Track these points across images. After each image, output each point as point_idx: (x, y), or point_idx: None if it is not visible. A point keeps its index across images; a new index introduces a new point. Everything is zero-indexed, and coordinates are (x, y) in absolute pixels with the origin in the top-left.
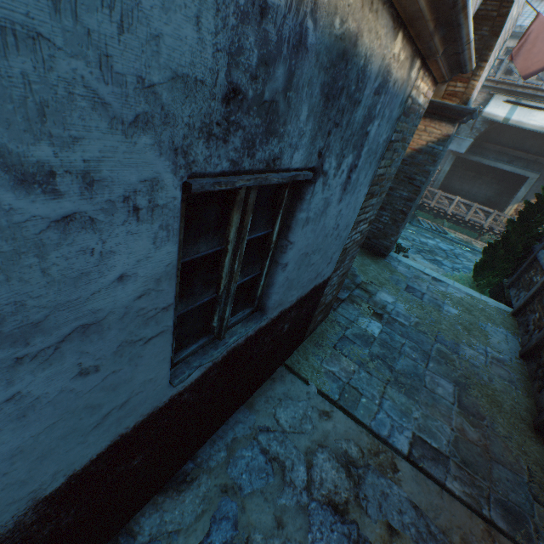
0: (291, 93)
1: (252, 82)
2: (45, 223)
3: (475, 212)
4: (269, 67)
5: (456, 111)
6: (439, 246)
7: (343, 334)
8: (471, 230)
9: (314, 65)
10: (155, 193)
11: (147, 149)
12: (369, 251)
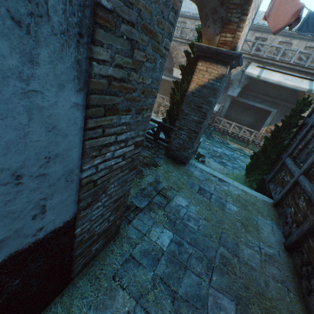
0: None
1: None
2: None
3: (244, 131)
4: None
5: (227, 56)
6: (224, 152)
7: (130, 253)
8: (242, 142)
9: None
10: None
11: None
12: (174, 160)
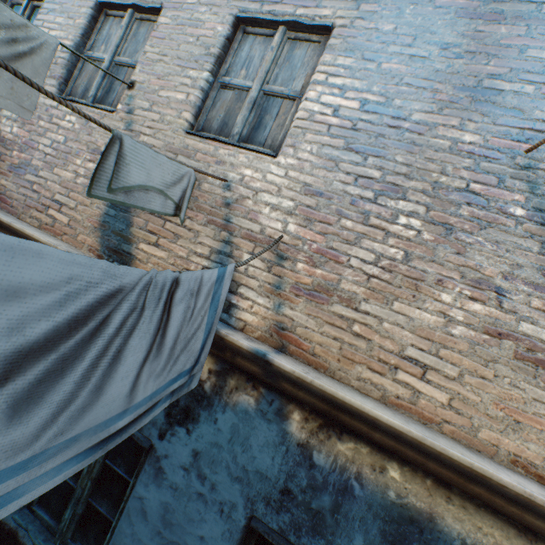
0: (340, 515)
1: (301, 492)
2: (196, 490)
3: None
4: (317, 491)
5: None
6: None
7: None
8: None
9: (366, 509)
10: (233, 509)
11: (237, 489)
12: None
